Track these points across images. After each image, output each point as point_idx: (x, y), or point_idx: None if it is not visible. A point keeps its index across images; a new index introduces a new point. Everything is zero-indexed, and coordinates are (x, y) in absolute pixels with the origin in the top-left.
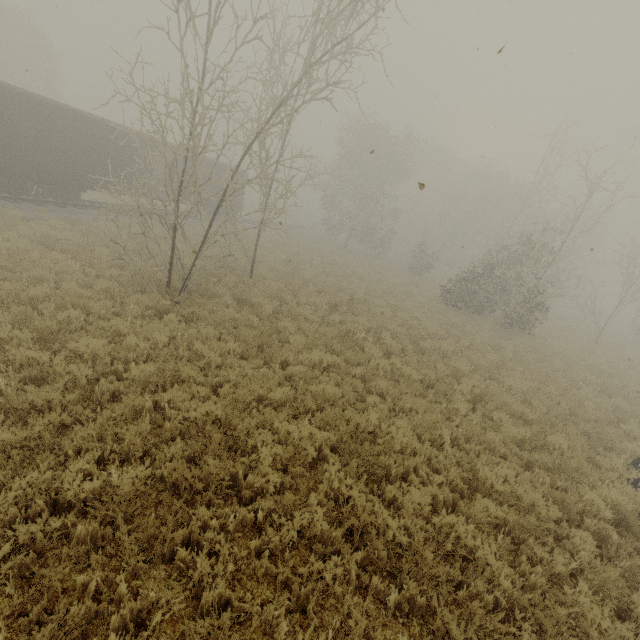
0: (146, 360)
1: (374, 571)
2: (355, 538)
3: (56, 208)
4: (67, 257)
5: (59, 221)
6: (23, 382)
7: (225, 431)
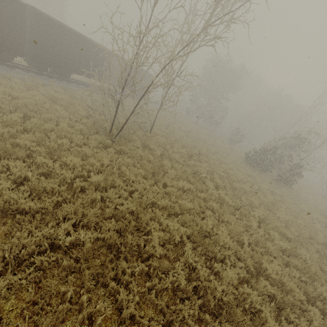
0: (97, 171)
1: (205, 310)
2: (198, 291)
3: (58, 81)
4: (62, 108)
5: (59, 88)
6: (39, 174)
7: (134, 218)
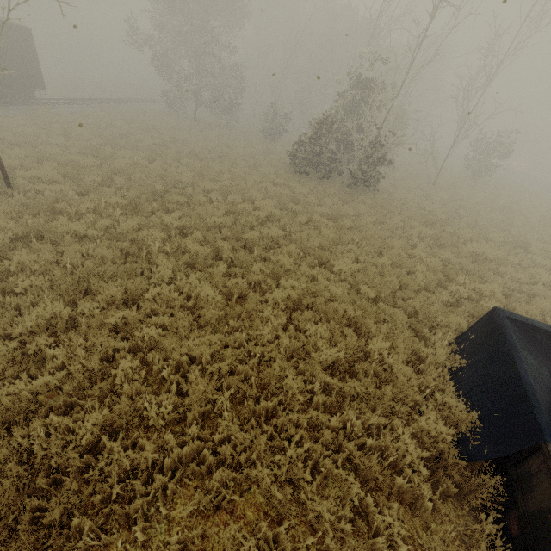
0: None
1: None
2: None
3: None
4: None
5: None
6: None
7: None
